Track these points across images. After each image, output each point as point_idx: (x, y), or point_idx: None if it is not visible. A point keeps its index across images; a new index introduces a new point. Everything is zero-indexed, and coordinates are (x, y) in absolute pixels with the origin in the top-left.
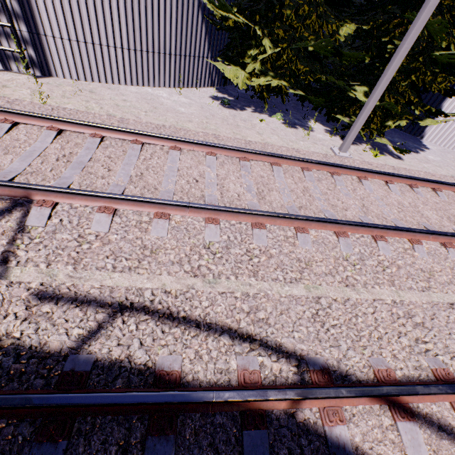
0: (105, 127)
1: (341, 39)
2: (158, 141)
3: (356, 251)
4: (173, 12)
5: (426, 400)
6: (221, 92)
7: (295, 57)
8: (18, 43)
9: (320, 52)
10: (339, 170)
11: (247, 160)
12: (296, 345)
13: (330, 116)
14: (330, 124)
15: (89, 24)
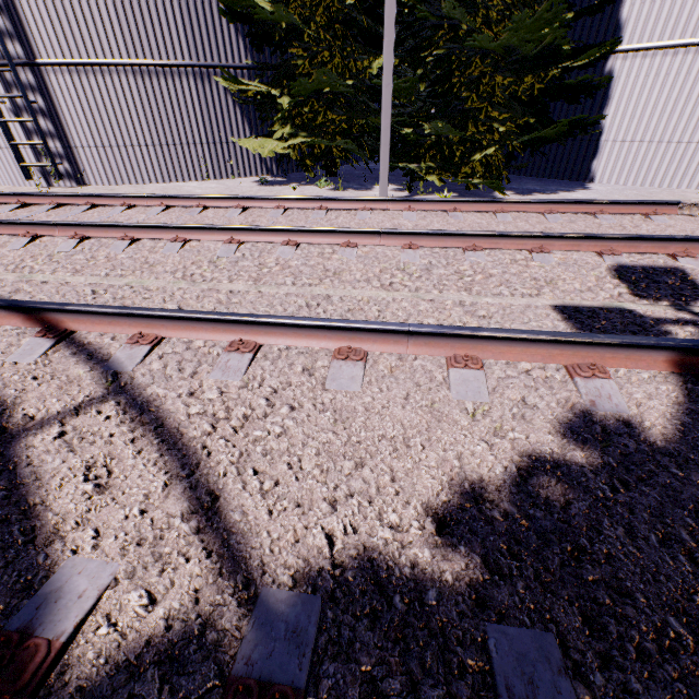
0: (62, 195)
1: (374, 72)
2: (112, 201)
3: (237, 255)
4: (195, 101)
5: (97, 330)
6: (277, 177)
7: (324, 108)
8: (51, 157)
9: (343, 92)
10: (329, 205)
11: (201, 206)
12: (24, 299)
13: (414, 175)
14: (413, 184)
15: (112, 129)
